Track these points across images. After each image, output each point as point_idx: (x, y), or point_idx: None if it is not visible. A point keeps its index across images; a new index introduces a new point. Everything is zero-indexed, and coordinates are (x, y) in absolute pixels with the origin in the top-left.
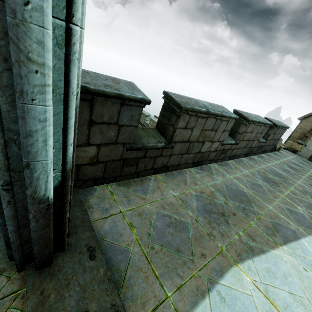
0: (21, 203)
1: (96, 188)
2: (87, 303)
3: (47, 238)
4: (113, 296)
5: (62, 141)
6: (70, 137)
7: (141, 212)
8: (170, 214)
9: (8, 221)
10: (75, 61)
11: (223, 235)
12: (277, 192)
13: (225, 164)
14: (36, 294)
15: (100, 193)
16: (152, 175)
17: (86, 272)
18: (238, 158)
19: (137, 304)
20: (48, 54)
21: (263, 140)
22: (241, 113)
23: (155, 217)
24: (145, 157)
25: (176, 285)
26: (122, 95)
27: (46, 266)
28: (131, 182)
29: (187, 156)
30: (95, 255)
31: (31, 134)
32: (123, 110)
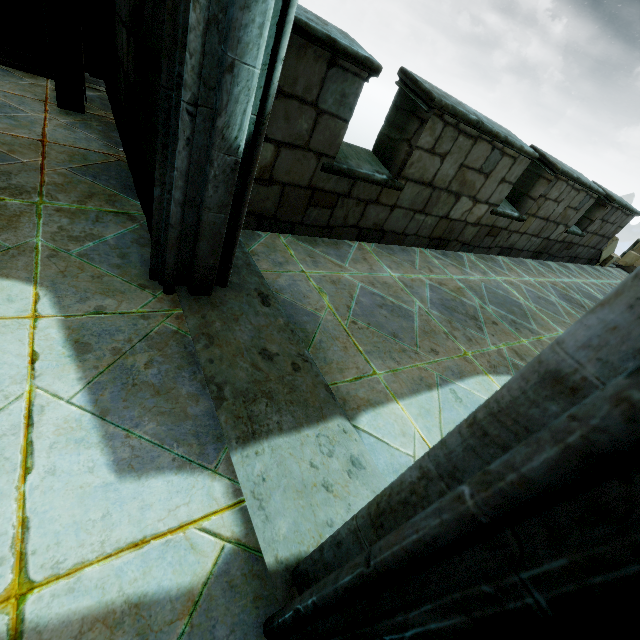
0: (198, 154)
1: (261, 234)
2: (266, 344)
3: (218, 233)
4: (300, 347)
5: (272, 50)
6: (284, 44)
7: (335, 280)
8: (383, 295)
9: (178, 180)
10: None
11: (470, 340)
12: None
13: (490, 259)
14: (196, 316)
15: (268, 242)
16: (354, 241)
17: (259, 315)
18: (517, 257)
19: (332, 368)
20: None
21: (578, 230)
22: (543, 155)
23: (359, 291)
24: (349, 196)
25: (390, 367)
26: (335, 41)
27: (204, 293)
28: (318, 241)
29: (422, 220)
30: (270, 304)
31: (249, 6)
32: (331, 77)
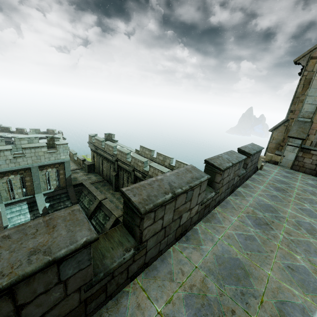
0: None
1: None
2: None
3: None
4: None
5: None
6: None
7: None
8: None
9: None
10: None
11: None
12: (272, 240)
13: (212, 216)
14: None
15: None
16: (130, 283)
17: None
18: (224, 200)
19: None
20: None
21: (243, 171)
22: (212, 164)
23: None
24: (113, 277)
25: None
26: (54, 260)
27: None
28: (103, 314)
29: (166, 239)
30: None
31: None
32: (63, 266)
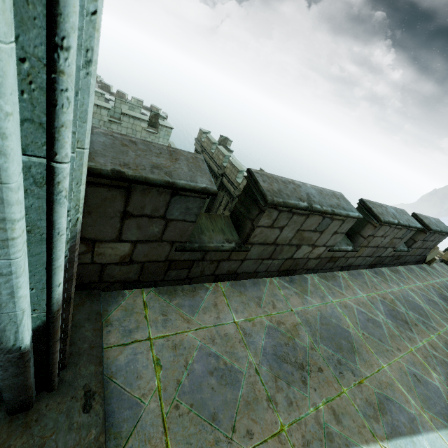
0: None
1: (125, 293)
2: None
3: (21, 385)
4: None
5: (46, 281)
6: (57, 278)
7: (177, 344)
8: (219, 354)
9: None
10: (62, 200)
11: (290, 404)
12: (405, 340)
13: (332, 277)
14: None
15: (129, 302)
16: (212, 282)
17: (72, 430)
18: (356, 269)
19: None
20: (10, 208)
21: (404, 248)
22: (370, 207)
23: (196, 354)
24: (203, 259)
25: None
26: (173, 184)
27: (21, 411)
28: (178, 290)
29: (270, 262)
30: (92, 406)
31: None
32: (175, 201)
